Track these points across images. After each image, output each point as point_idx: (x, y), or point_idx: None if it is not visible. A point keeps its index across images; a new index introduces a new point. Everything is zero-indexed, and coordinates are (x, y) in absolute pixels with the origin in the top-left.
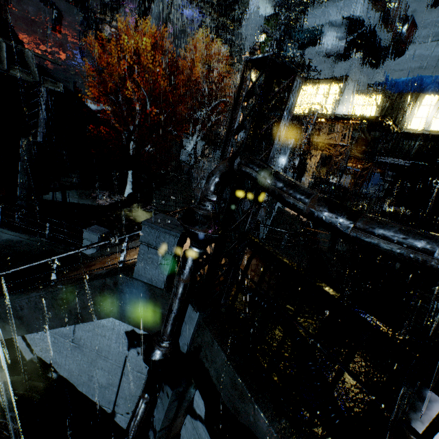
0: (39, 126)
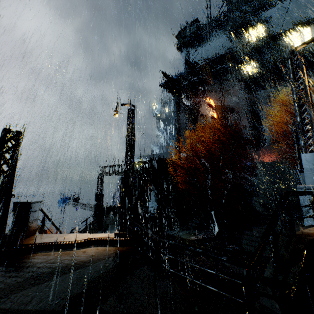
0: (137, 190)
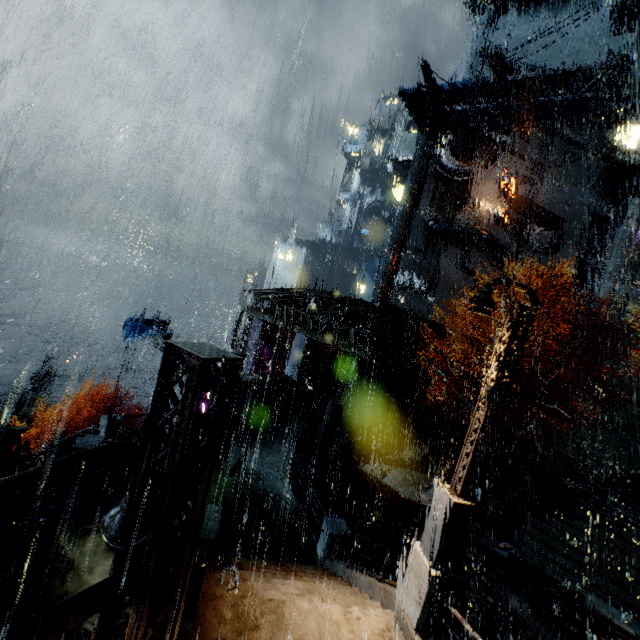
0: (345, 390)
